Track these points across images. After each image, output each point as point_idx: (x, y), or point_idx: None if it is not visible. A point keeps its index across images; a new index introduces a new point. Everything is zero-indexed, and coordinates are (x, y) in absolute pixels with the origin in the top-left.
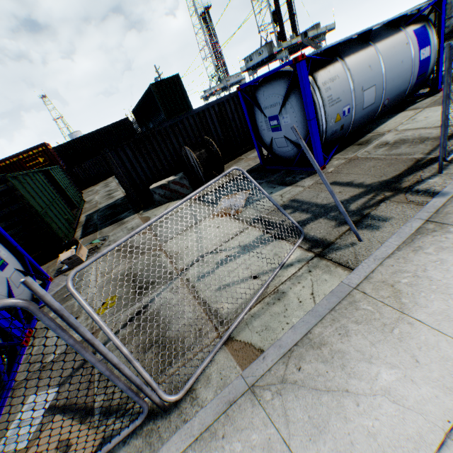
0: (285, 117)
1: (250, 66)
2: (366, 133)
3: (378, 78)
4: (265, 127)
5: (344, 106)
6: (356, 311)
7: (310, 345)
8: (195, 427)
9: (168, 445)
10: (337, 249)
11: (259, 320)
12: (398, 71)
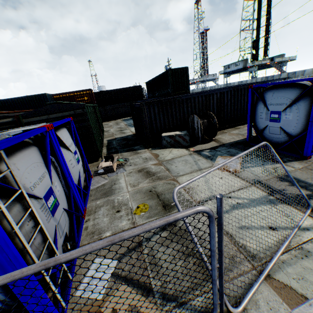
0: (287, 114)
1: (227, 71)
2: None
3: None
4: (263, 117)
5: None
6: None
7: None
8: None
9: None
10: None
11: (291, 268)
12: None
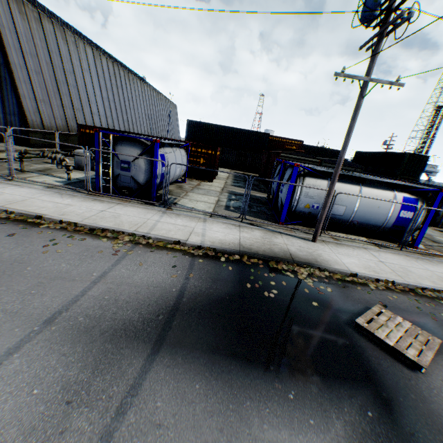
0: None
1: None
2: None
3: None
4: None
5: None
6: None
7: None
8: None
9: None
10: None
11: None
12: None
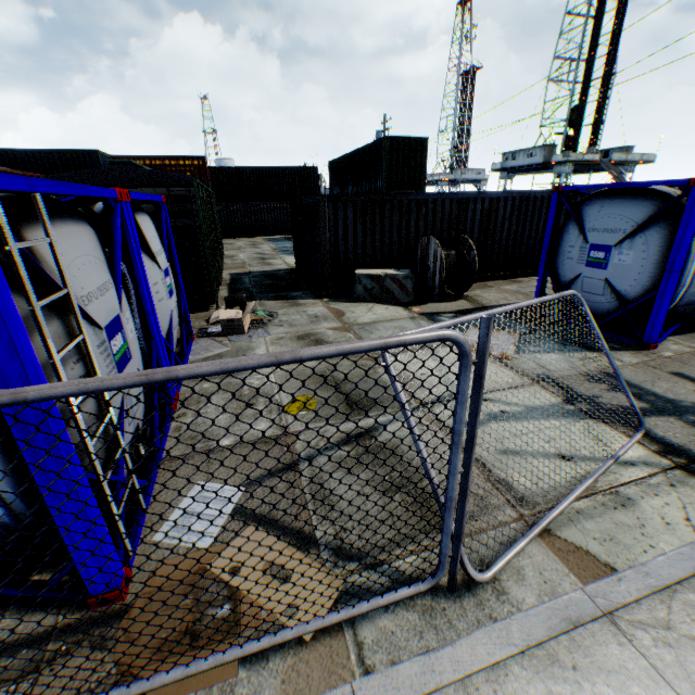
0: (624, 253)
1: (509, 167)
2: None
3: None
4: (574, 256)
5: None
6: None
7: None
8: (514, 634)
9: (471, 642)
10: None
11: (593, 523)
12: None
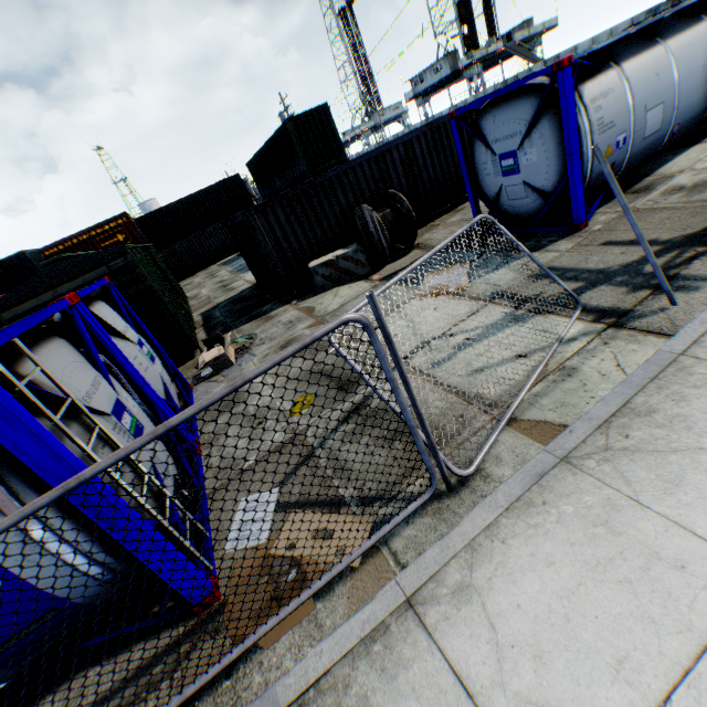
0: (528, 152)
1: (421, 91)
2: (641, 177)
3: (667, 92)
4: (490, 171)
5: (618, 134)
6: (689, 377)
7: (633, 414)
8: (500, 501)
9: (471, 518)
10: (639, 317)
11: (548, 399)
12: (696, 82)
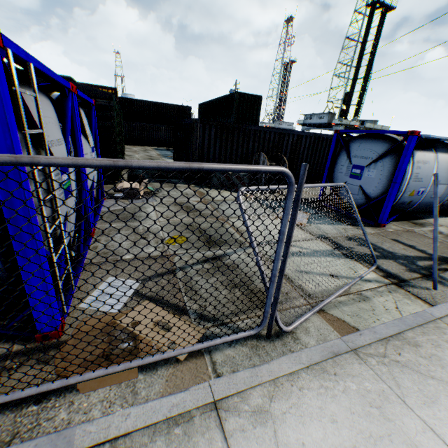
0: (371, 171)
1: (307, 123)
2: (418, 218)
3: None
4: (343, 171)
5: (421, 187)
6: (443, 334)
7: (405, 342)
8: (303, 359)
9: (279, 362)
10: (412, 286)
11: (348, 308)
12: None
